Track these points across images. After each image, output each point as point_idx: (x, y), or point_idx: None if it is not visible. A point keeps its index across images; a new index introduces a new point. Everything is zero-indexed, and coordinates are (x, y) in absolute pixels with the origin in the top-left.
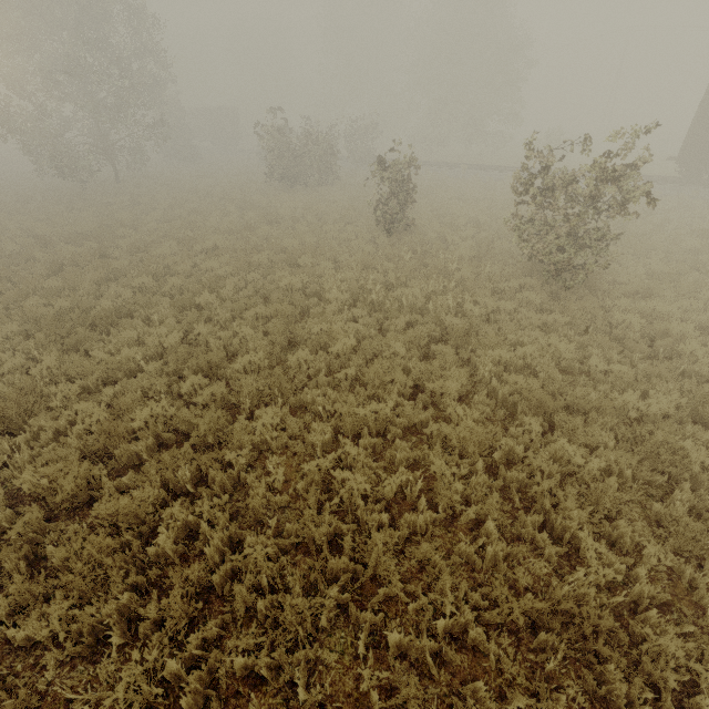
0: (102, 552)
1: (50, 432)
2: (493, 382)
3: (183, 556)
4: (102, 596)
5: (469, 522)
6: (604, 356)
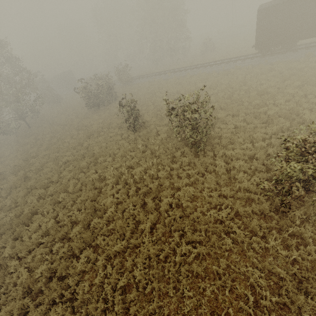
0: None
1: (11, 284)
2: (165, 214)
3: None
4: None
5: (152, 288)
6: (210, 186)
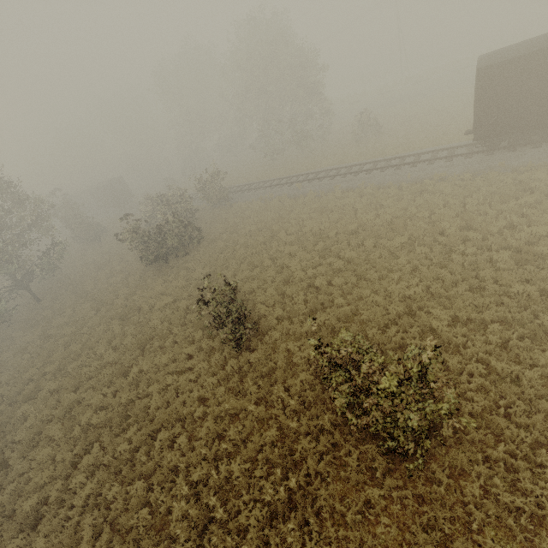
0: None
1: None
2: None
3: None
4: None
5: None
6: None
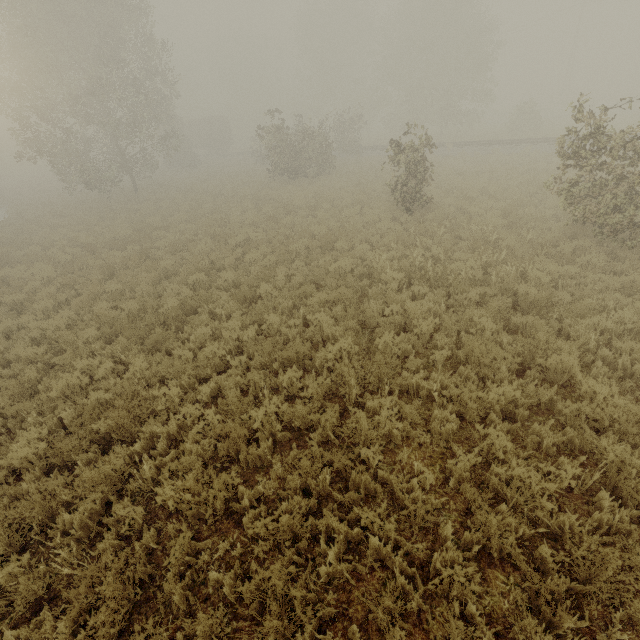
0: (281, 580)
1: (164, 438)
2: (603, 352)
3: (353, 575)
4: (289, 632)
5: None
6: None
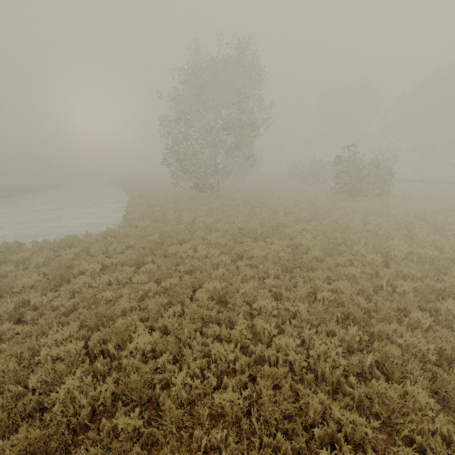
0: None
1: None
2: None
3: None
4: None
5: None
6: None
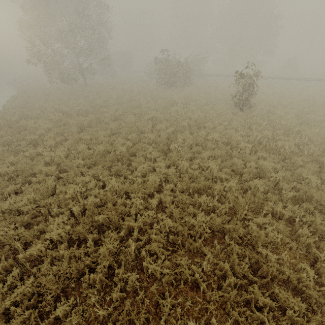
0: None
1: (137, 229)
2: None
3: None
4: None
5: None
6: None
